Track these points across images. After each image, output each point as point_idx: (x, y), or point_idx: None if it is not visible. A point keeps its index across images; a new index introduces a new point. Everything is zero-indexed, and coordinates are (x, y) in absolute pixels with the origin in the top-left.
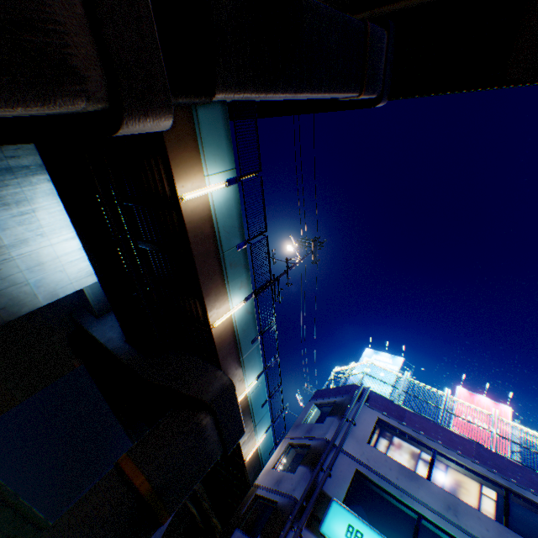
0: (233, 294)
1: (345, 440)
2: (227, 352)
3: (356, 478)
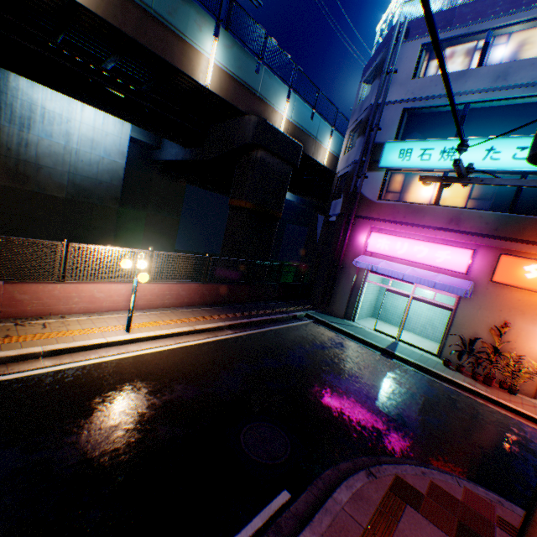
0: (199, 43)
1: (386, 94)
2: (240, 99)
3: (406, 117)
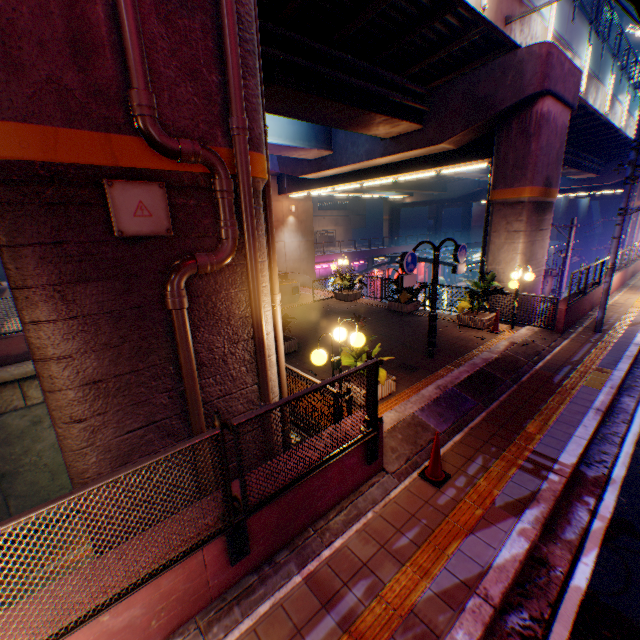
0: None
1: None
2: None
3: None
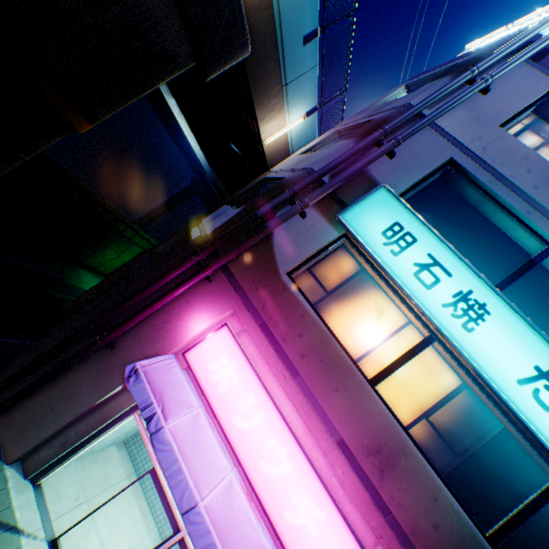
0: None
1: (451, 107)
2: None
3: (437, 181)
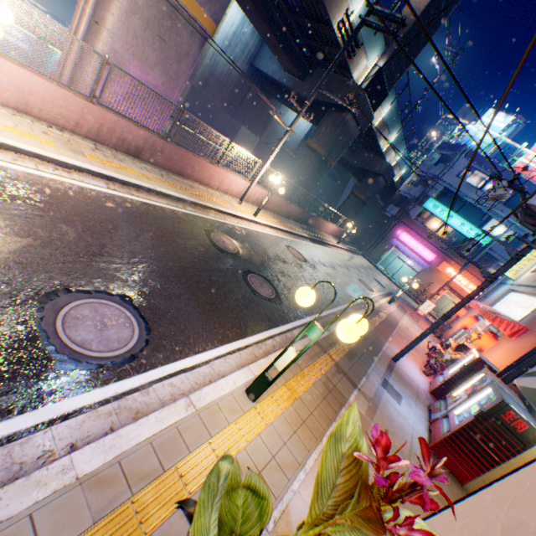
0: (391, 136)
1: (443, 176)
2: (387, 154)
3: (444, 190)
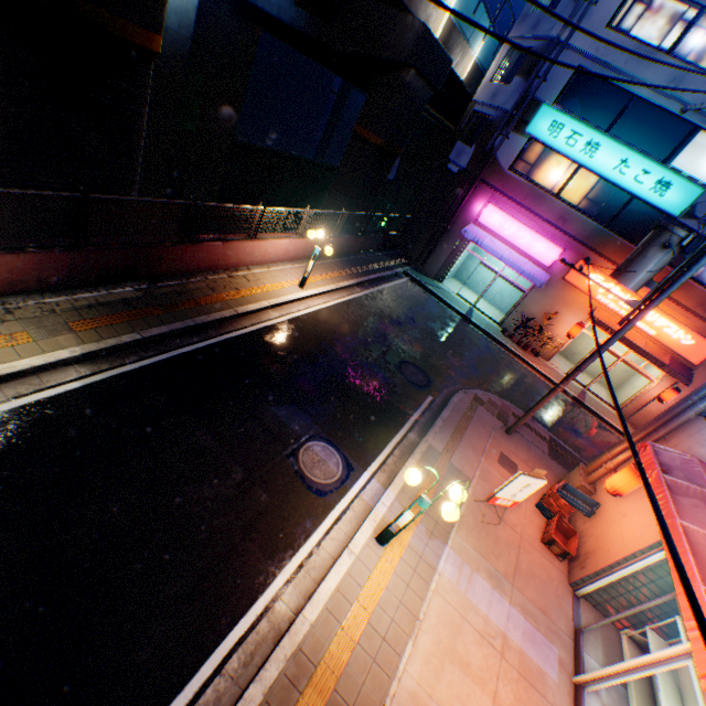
0: None
1: (572, 35)
2: None
3: (577, 75)
